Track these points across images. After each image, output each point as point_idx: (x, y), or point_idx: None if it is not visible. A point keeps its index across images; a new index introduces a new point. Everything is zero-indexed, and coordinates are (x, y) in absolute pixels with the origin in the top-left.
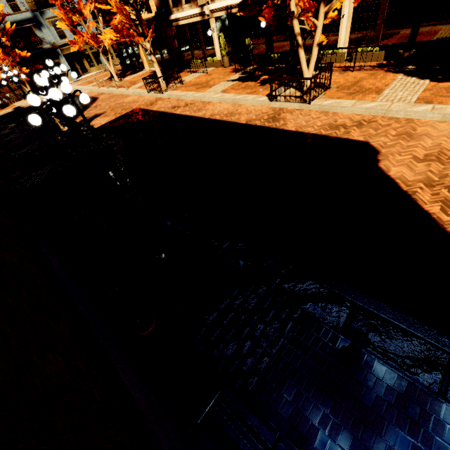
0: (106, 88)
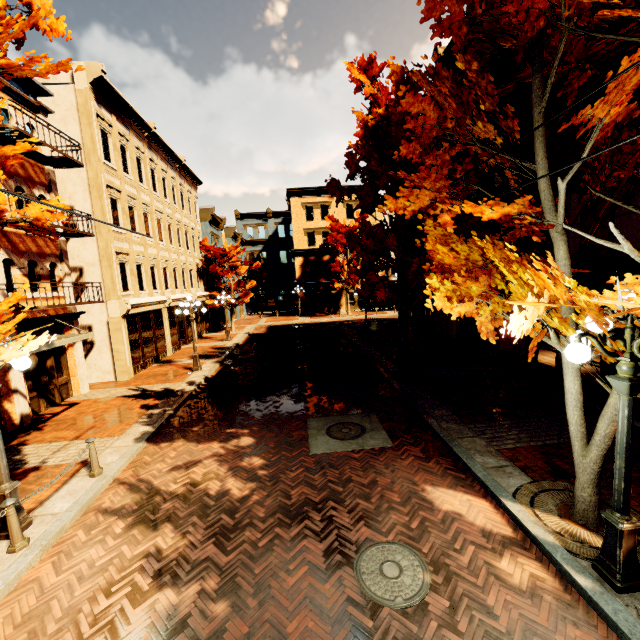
0: (358, 315)
